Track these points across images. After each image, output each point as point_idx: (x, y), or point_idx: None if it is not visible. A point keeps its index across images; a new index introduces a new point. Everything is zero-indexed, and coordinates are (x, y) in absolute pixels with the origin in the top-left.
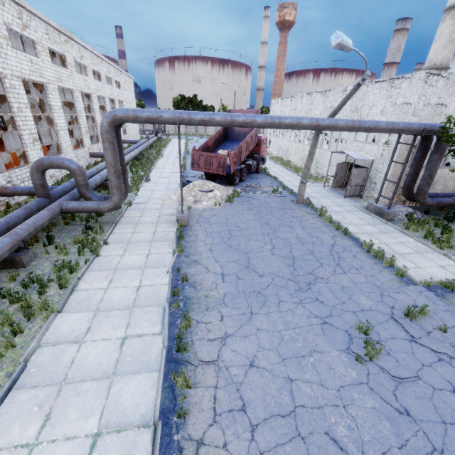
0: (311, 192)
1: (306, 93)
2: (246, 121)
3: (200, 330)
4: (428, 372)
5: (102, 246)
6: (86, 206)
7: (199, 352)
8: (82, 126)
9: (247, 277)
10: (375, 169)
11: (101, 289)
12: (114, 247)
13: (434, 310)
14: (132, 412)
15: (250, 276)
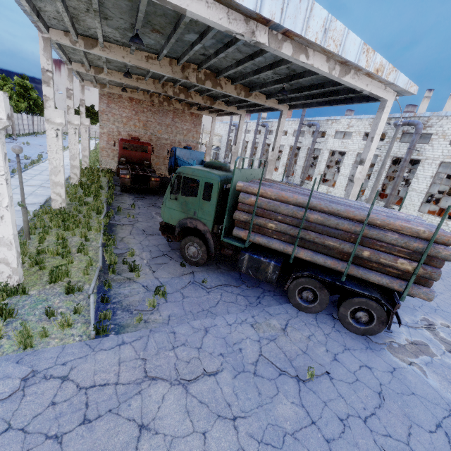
0: None
1: None
2: None
3: None
4: None
5: None
6: None
7: None
8: None
9: None
10: None
11: None
12: None
13: None
14: None
15: None
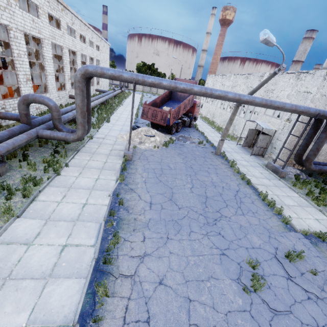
0: (226, 147)
1: (234, 74)
2: (186, 89)
3: (125, 247)
4: (298, 308)
5: (63, 167)
6: (56, 135)
7: (121, 266)
8: (66, 74)
9: (169, 208)
10: (276, 137)
11: (55, 202)
12: (72, 170)
13: (308, 255)
14: (57, 312)
15: (171, 207)
